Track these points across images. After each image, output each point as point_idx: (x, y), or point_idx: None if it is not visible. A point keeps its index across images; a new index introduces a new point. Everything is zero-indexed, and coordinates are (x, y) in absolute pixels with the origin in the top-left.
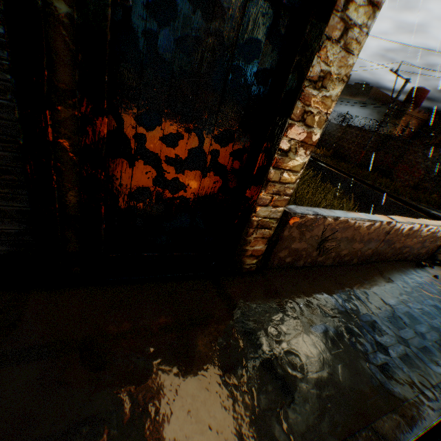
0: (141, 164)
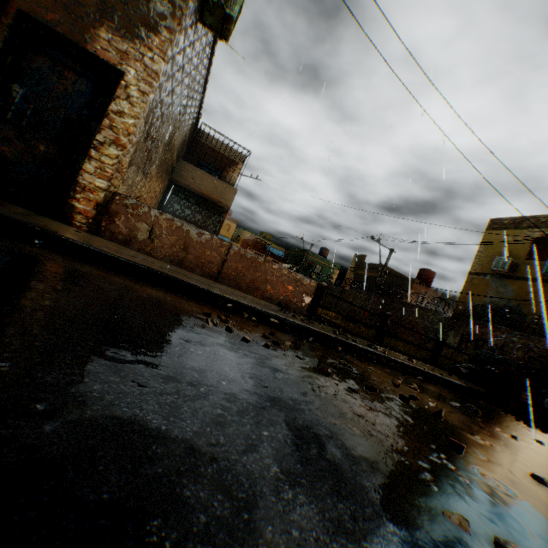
0: (13, 125)
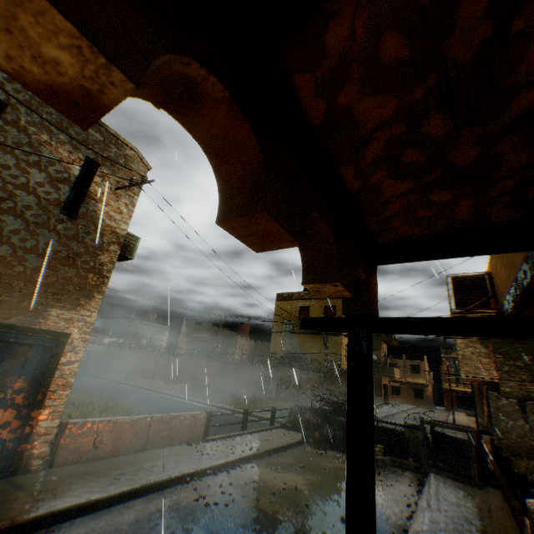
0: None
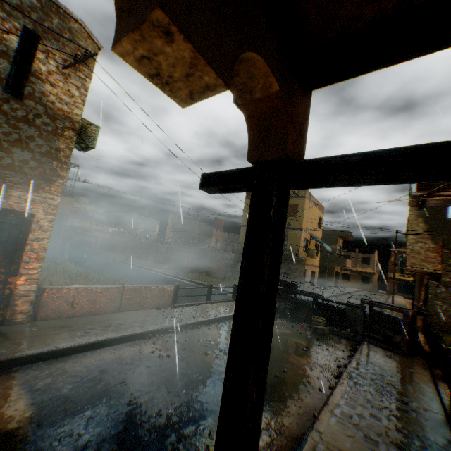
0: None
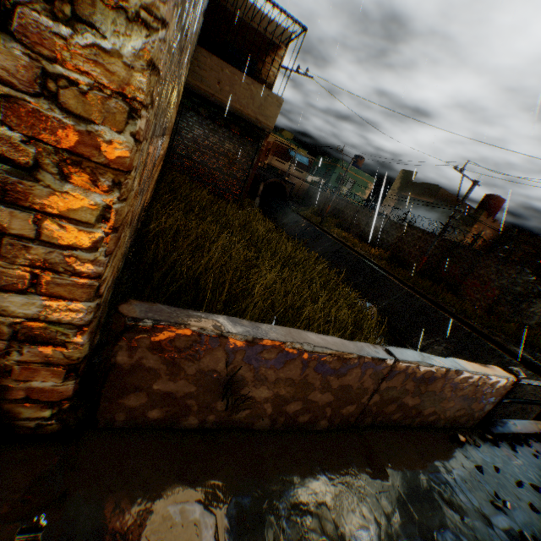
0: None
